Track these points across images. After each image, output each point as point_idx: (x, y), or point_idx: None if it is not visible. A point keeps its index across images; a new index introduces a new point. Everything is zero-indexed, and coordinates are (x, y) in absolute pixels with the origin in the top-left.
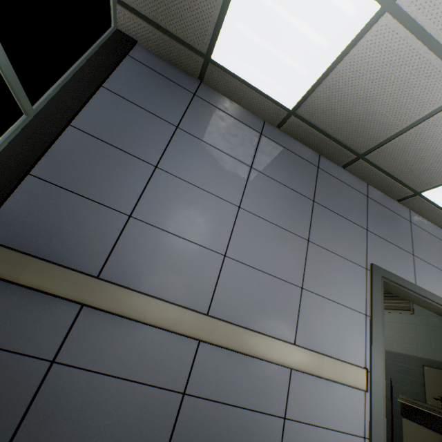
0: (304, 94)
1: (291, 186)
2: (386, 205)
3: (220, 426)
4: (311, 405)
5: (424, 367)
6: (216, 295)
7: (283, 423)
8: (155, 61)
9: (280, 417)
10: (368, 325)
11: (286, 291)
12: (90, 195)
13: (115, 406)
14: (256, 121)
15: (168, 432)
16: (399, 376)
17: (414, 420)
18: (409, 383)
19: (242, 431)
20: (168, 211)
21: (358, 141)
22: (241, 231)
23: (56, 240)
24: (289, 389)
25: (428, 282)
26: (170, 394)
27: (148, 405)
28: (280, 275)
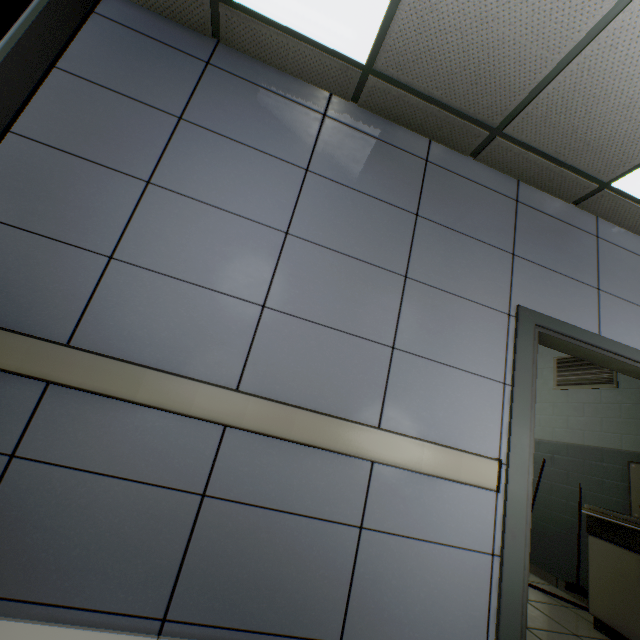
0: (379, 31)
1: (378, 194)
2: (552, 213)
3: (260, 537)
4: (405, 511)
5: (630, 465)
6: (250, 363)
7: (358, 534)
8: (139, 17)
9: (354, 526)
10: (507, 399)
11: (367, 353)
12: (49, 231)
13: (104, 511)
14: (316, 95)
15: (181, 544)
16: (592, 479)
17: (606, 538)
18: (606, 489)
19: (293, 544)
20: (170, 247)
21: (485, 103)
22: (290, 268)
23: (3, 298)
24: (369, 490)
25: (624, 330)
26: (184, 495)
27: (151, 509)
28: (356, 331)
